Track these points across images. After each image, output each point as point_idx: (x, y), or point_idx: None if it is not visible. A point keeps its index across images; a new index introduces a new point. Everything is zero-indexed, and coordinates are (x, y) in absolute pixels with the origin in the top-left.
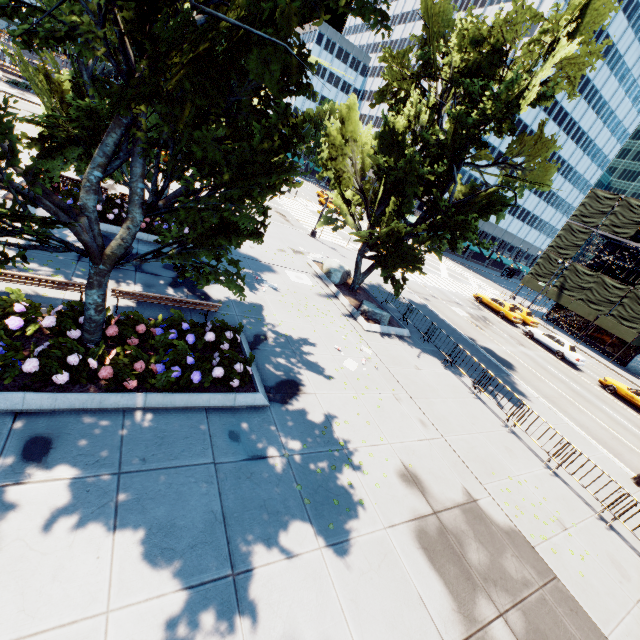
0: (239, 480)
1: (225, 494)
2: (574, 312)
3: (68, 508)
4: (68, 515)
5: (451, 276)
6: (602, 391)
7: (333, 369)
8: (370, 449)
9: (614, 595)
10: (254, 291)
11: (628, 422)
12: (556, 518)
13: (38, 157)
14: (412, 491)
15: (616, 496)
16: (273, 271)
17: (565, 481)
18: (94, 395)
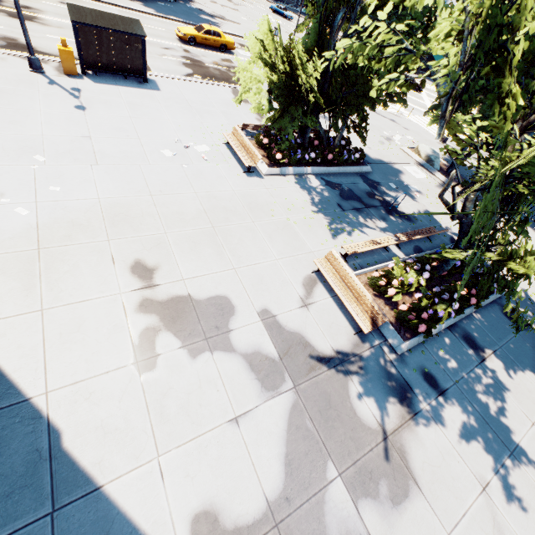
0: (530, 339)
1: (533, 347)
2: None
3: (505, 366)
4: (508, 369)
5: None
6: None
7: None
8: None
9: None
10: (414, 199)
11: None
12: None
13: (273, 122)
14: None
15: None
16: (400, 171)
17: None
18: (464, 311)
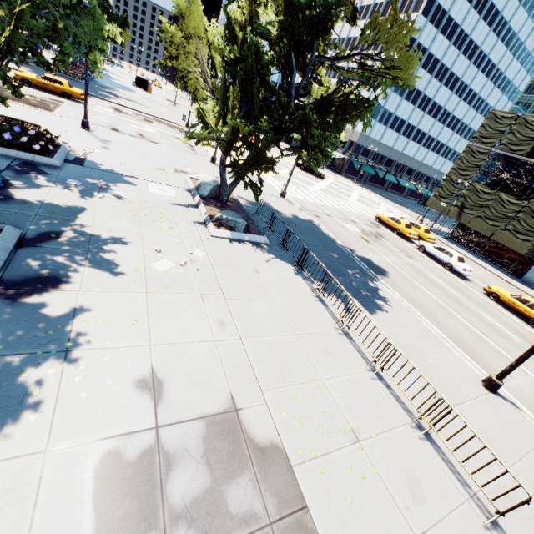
0: None
1: None
2: (473, 229)
3: None
4: None
5: (360, 201)
6: (485, 298)
7: (132, 268)
8: (112, 351)
9: (388, 527)
10: (86, 197)
11: (504, 326)
12: (351, 428)
13: None
14: (140, 400)
15: (452, 400)
16: (132, 183)
17: (389, 385)
18: None
